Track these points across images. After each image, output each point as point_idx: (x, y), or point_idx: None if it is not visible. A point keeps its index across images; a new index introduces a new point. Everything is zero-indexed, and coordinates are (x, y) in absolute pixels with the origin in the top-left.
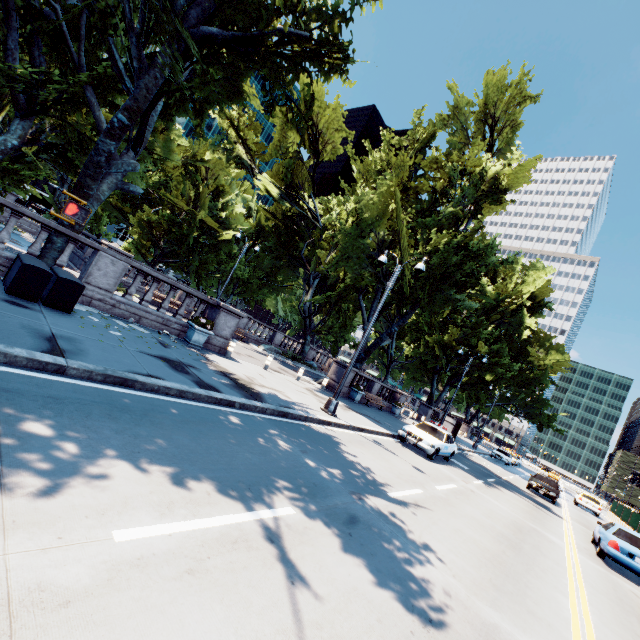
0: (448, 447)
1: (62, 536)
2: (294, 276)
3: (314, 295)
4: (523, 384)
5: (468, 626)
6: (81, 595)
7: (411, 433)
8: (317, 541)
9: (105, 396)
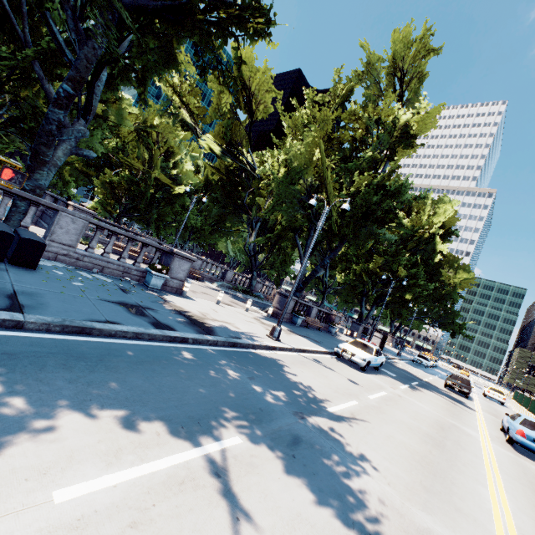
0: (377, 359)
1: None
2: (239, 221)
3: (257, 237)
4: (437, 300)
5: None
6: None
7: (345, 350)
8: (262, 468)
9: (62, 346)
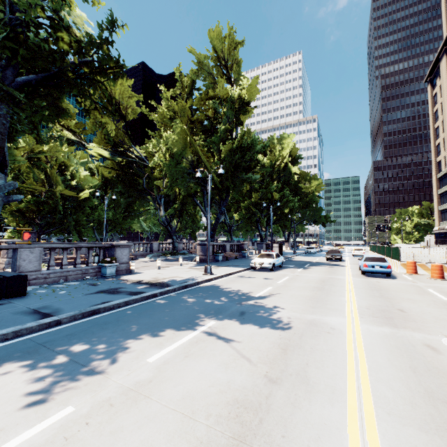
0: (278, 260)
1: (130, 369)
2: (146, 203)
3: (165, 209)
4: (306, 206)
5: (302, 324)
6: (153, 378)
7: (256, 262)
8: (230, 327)
9: (91, 323)
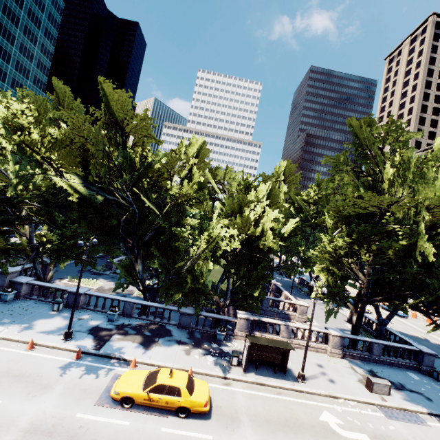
0: None
1: None
2: None
3: None
4: None
5: None
6: None
7: (367, 309)
8: None
9: None
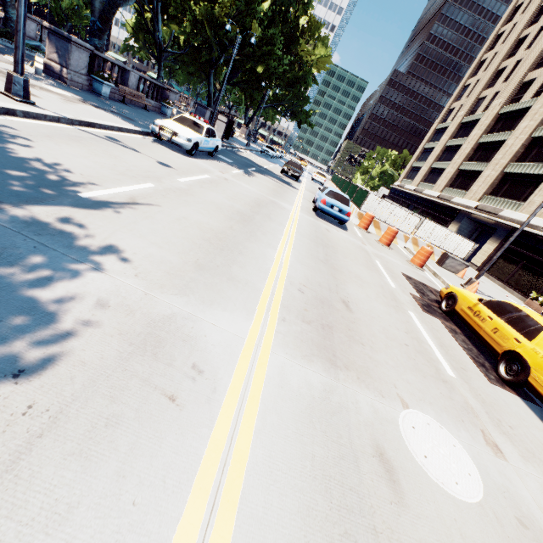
0: (210, 142)
1: None
2: None
3: None
4: (292, 83)
5: (116, 341)
6: None
7: (165, 128)
8: None
9: None
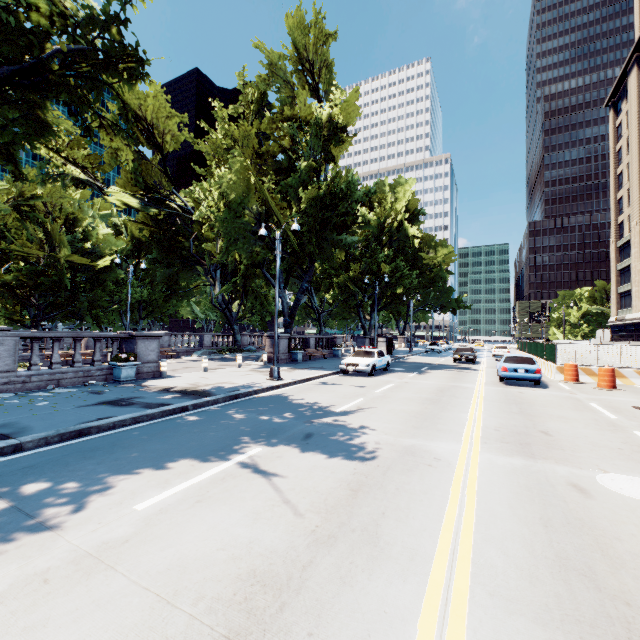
0: (382, 360)
1: (101, 522)
2: (195, 276)
3: (222, 286)
4: (429, 284)
5: (393, 452)
6: (133, 536)
7: (349, 363)
8: (283, 456)
9: (71, 449)
